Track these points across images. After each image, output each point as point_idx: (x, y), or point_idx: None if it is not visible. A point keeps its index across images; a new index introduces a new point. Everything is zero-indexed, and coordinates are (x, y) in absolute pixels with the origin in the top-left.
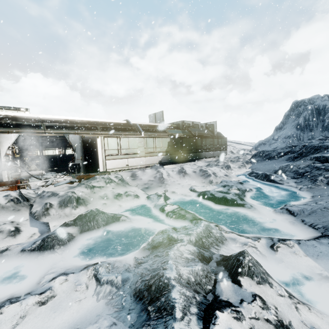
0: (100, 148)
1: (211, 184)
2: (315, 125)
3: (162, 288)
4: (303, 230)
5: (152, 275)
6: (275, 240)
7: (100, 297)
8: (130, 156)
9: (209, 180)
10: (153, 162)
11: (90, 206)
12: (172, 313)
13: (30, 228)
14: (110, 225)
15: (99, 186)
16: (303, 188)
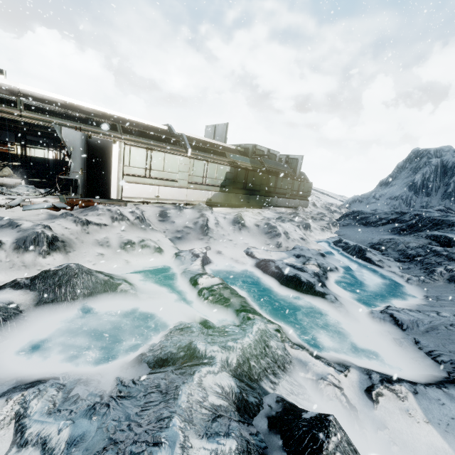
0: (116, 161)
1: (279, 248)
2: (436, 188)
3: None
4: (417, 359)
5: (129, 452)
6: (376, 380)
7: None
8: (163, 183)
9: (277, 242)
10: (199, 199)
11: (74, 255)
12: None
13: None
14: (97, 297)
15: (100, 223)
16: (412, 280)
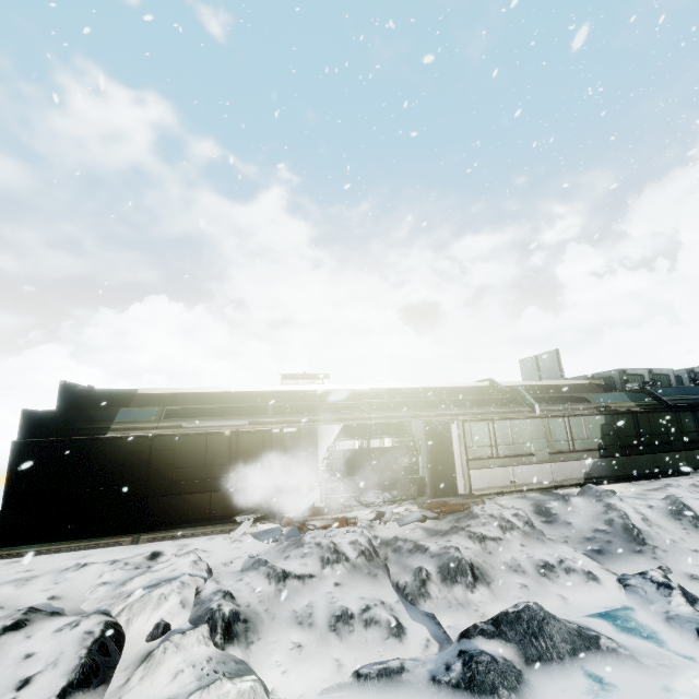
0: (457, 443)
1: None
2: None
3: None
4: None
5: None
6: None
7: None
8: (516, 461)
9: None
10: (572, 476)
11: (496, 587)
12: None
13: (413, 623)
14: (583, 658)
15: (494, 537)
16: None
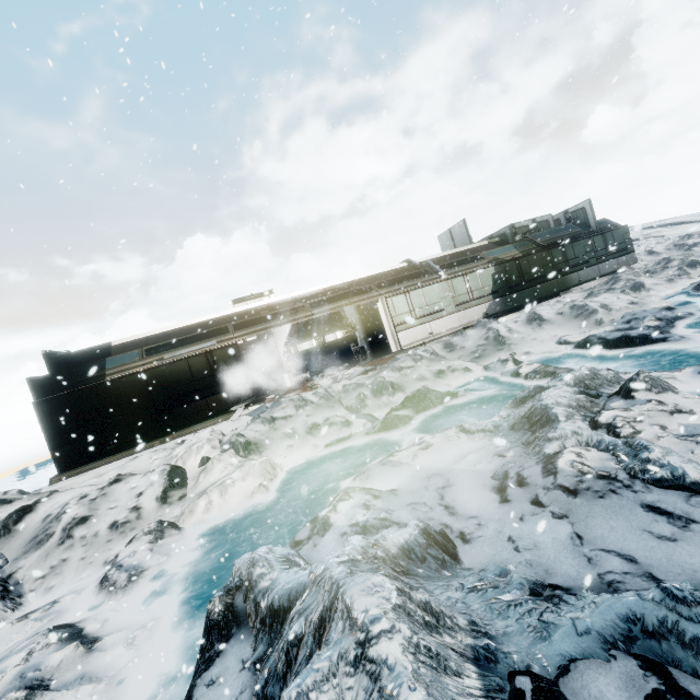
0: (384, 316)
1: (600, 326)
2: None
3: (540, 413)
4: None
5: (527, 410)
6: None
7: (476, 441)
8: (431, 318)
9: (594, 320)
10: (474, 318)
11: (409, 391)
12: (556, 420)
13: (357, 419)
14: (448, 403)
15: (409, 366)
16: None
